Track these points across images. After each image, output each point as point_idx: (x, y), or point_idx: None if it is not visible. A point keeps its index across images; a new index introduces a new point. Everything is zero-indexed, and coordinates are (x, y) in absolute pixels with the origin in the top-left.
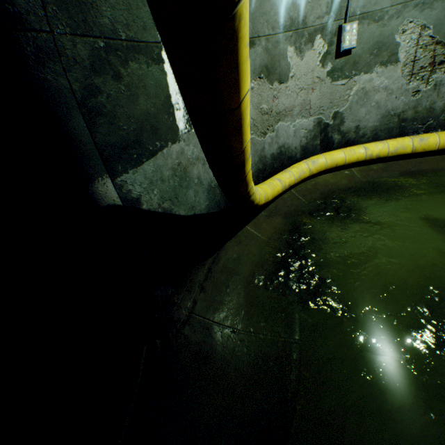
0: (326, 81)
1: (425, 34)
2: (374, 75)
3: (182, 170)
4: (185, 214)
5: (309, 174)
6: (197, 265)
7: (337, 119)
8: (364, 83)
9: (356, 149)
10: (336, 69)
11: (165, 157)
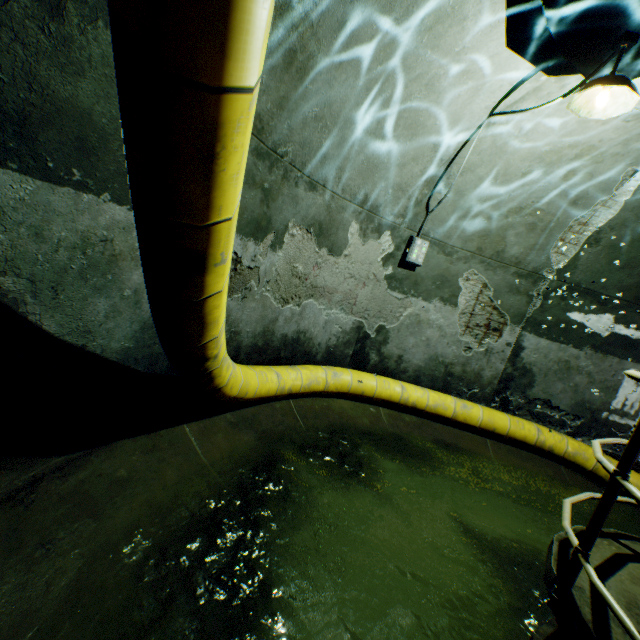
0: (382, 283)
1: (486, 293)
2: (432, 306)
3: (107, 255)
4: (59, 334)
5: (325, 388)
6: (5, 457)
7: (381, 334)
8: (421, 309)
9: (392, 383)
10: (396, 277)
11: (79, 205)
